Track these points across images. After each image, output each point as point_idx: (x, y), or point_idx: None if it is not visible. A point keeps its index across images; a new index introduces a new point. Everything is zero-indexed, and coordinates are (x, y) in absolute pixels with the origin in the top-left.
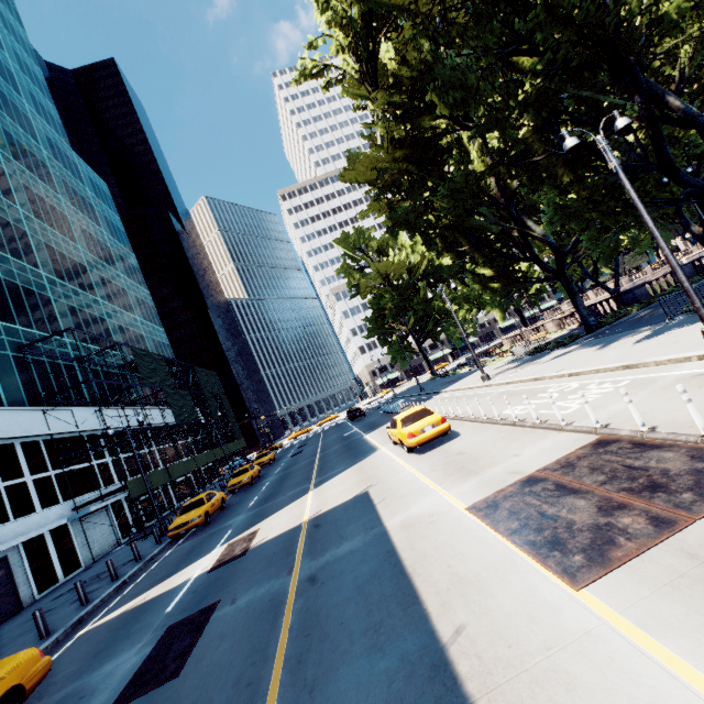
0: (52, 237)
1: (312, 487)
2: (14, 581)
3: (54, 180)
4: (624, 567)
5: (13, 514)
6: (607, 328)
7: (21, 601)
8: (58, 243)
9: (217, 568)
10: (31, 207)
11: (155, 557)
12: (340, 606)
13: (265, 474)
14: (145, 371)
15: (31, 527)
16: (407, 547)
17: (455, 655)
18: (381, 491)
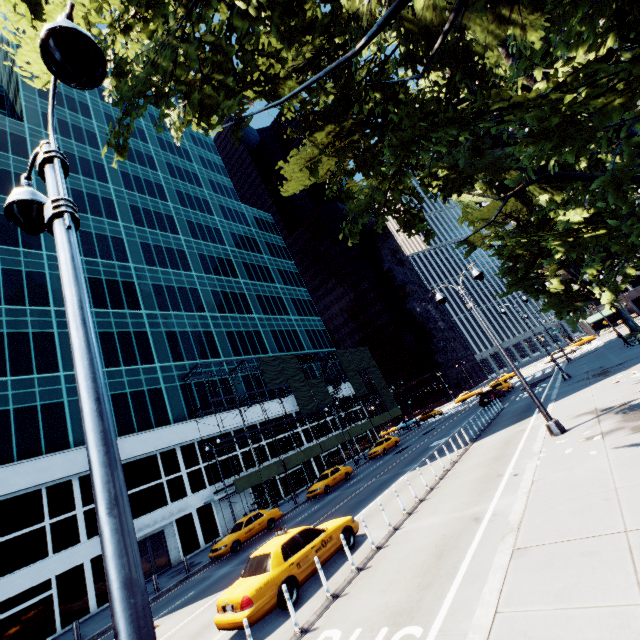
0: (218, 282)
1: None
2: (167, 547)
3: (223, 237)
4: None
5: (171, 499)
6: None
7: (171, 561)
8: (223, 285)
9: None
10: (203, 268)
11: (191, 575)
12: None
13: (351, 478)
14: (271, 374)
15: (183, 507)
16: None
17: None
18: None
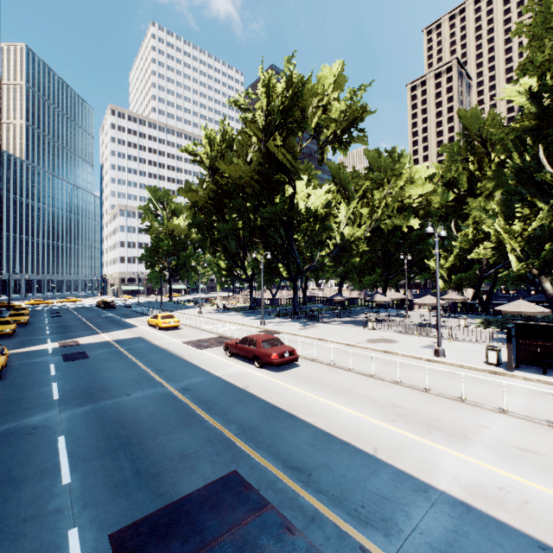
0: None
1: (102, 332)
2: None
3: None
4: (209, 348)
5: None
6: (256, 311)
7: None
8: None
9: (65, 346)
10: None
11: None
12: (145, 351)
13: (33, 322)
14: None
15: None
16: (163, 346)
17: (176, 354)
18: (148, 337)
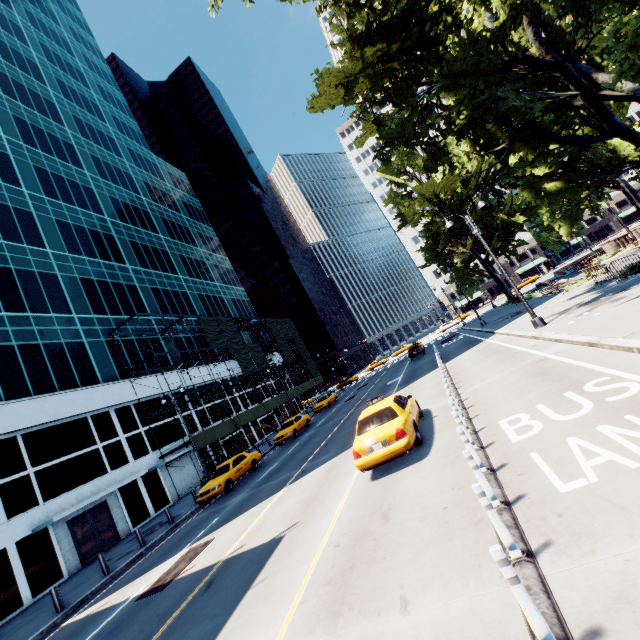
0: (136, 234)
1: (290, 481)
2: (113, 519)
3: (136, 185)
4: None
5: (111, 466)
6: None
7: (119, 534)
8: (142, 238)
9: (142, 597)
10: (117, 214)
11: (181, 523)
12: None
13: (312, 424)
14: (212, 334)
15: (126, 475)
16: None
17: None
18: (283, 550)
